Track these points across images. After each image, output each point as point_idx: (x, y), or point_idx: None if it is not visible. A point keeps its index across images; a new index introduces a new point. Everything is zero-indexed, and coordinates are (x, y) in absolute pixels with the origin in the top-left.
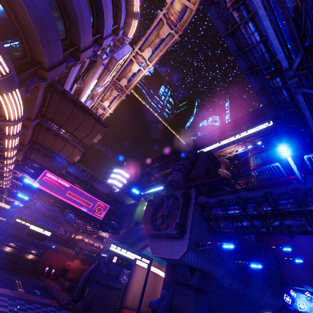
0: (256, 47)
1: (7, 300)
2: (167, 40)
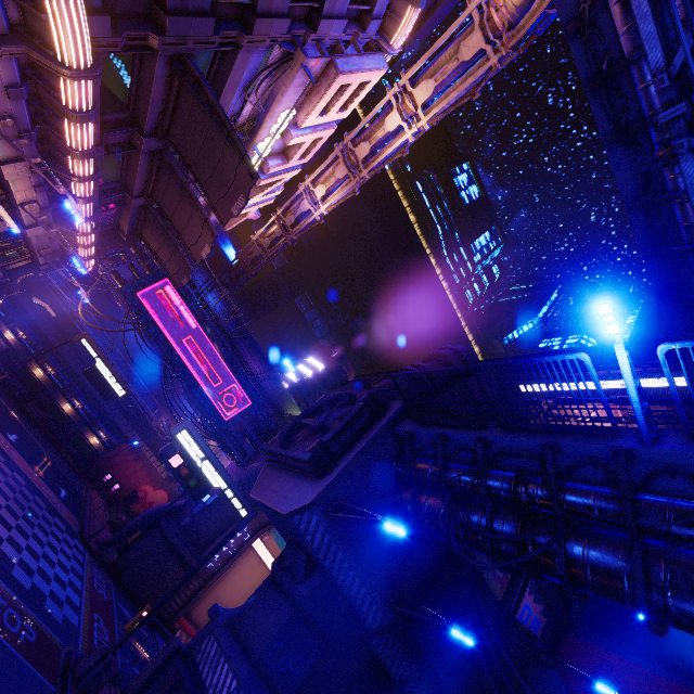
0: (639, 62)
1: (3, 461)
2: (474, 68)
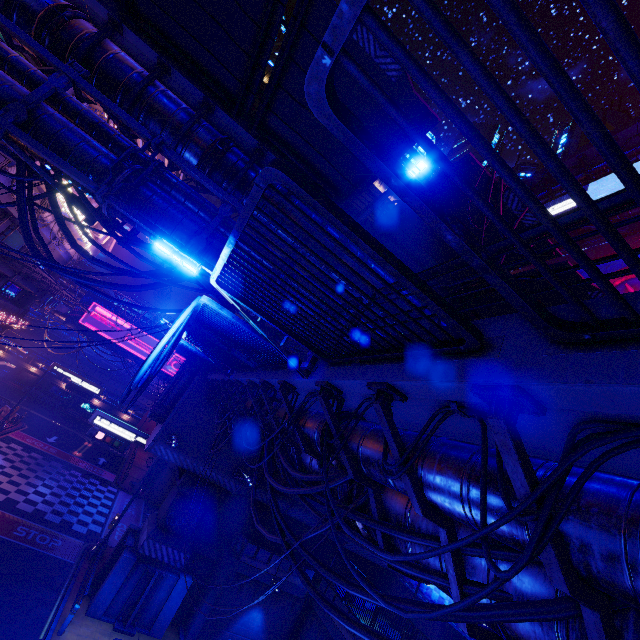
0: None
1: (41, 458)
2: None
